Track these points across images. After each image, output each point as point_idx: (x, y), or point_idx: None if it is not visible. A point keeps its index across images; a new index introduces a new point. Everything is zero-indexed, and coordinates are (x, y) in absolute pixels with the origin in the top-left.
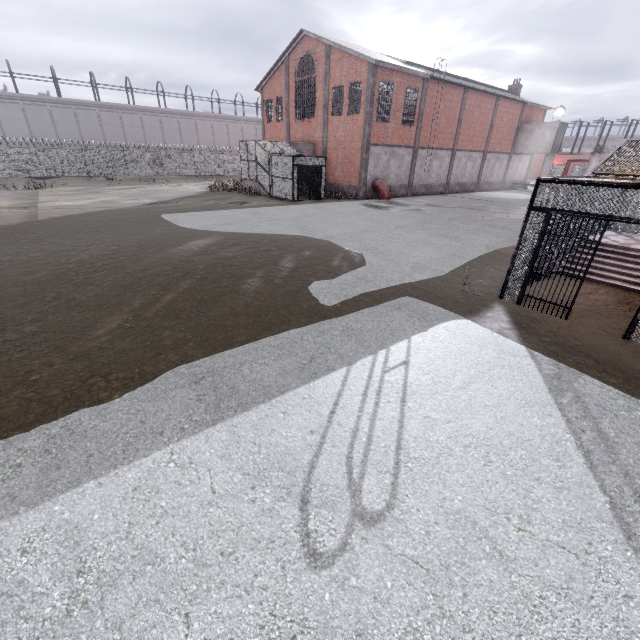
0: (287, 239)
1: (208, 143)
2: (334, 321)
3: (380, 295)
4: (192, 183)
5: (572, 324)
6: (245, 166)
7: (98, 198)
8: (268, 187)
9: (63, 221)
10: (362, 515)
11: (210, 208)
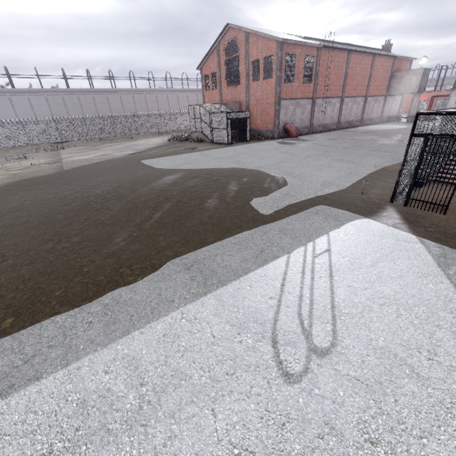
0: (229, 171)
1: (165, 109)
2: (272, 225)
3: (301, 205)
4: (157, 137)
5: (449, 218)
6: (193, 123)
7: (98, 153)
8: (210, 136)
9: (80, 170)
10: (315, 350)
11: (172, 153)
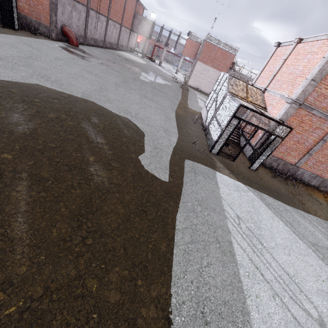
0: (55, 97)
1: None
2: (186, 197)
3: (177, 162)
4: None
5: (236, 164)
6: None
7: None
8: None
9: None
10: (320, 323)
11: None
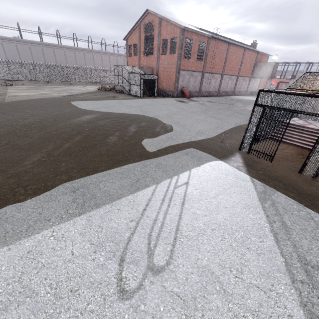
0: (134, 116)
1: (99, 66)
2: (152, 160)
3: (178, 147)
4: (90, 86)
5: (274, 164)
6: (117, 78)
7: (39, 92)
8: (128, 89)
9: (18, 103)
10: (152, 268)
11: (97, 99)
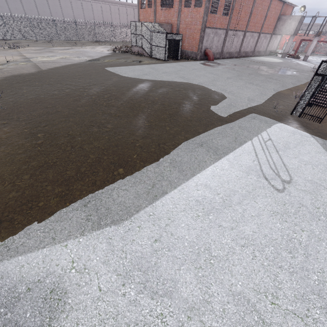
0: (182, 84)
1: (99, 19)
2: (232, 123)
3: (242, 113)
4: (99, 46)
5: (322, 125)
6: (134, 37)
7: (57, 56)
8: (149, 51)
9: (57, 71)
10: (284, 181)
11: (126, 64)
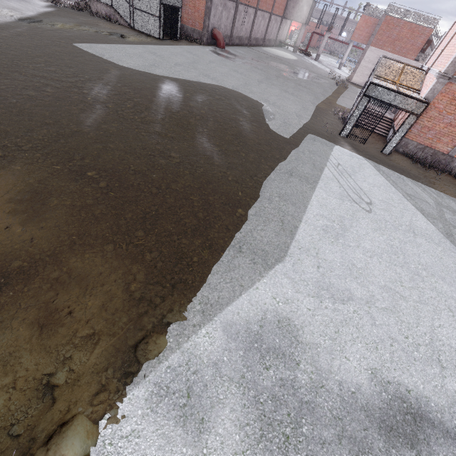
0: (216, 88)
1: None
2: (300, 147)
3: (301, 133)
4: None
5: (366, 147)
6: None
7: None
8: (128, 17)
9: None
10: (368, 203)
11: (104, 40)
